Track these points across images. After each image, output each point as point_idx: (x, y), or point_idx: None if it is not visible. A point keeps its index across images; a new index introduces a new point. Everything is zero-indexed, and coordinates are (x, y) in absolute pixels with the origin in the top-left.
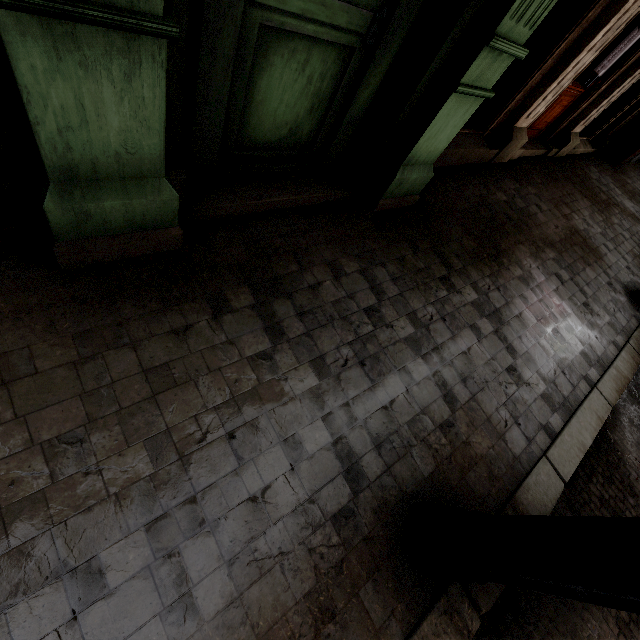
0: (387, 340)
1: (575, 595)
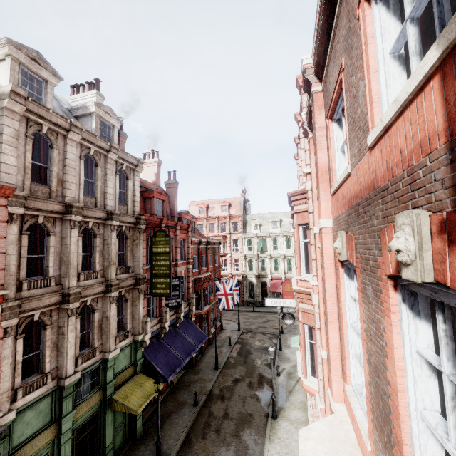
0: (146, 455)
1: (159, 455)
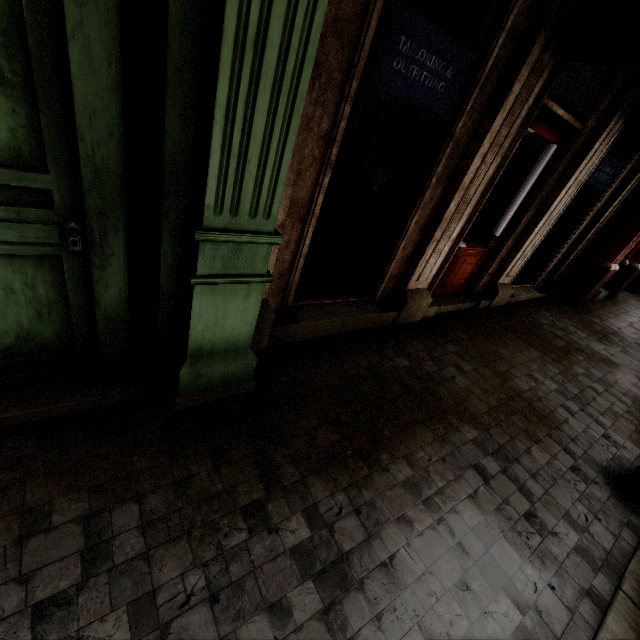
0: None
1: None
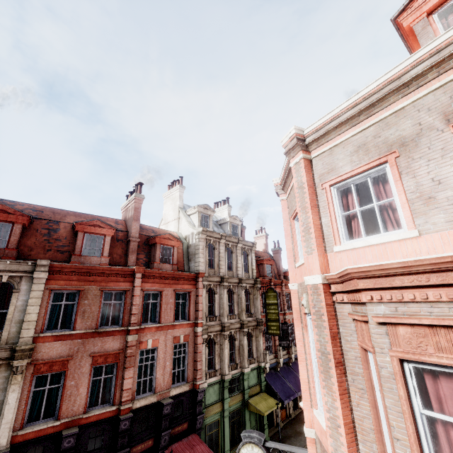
0: None
1: None
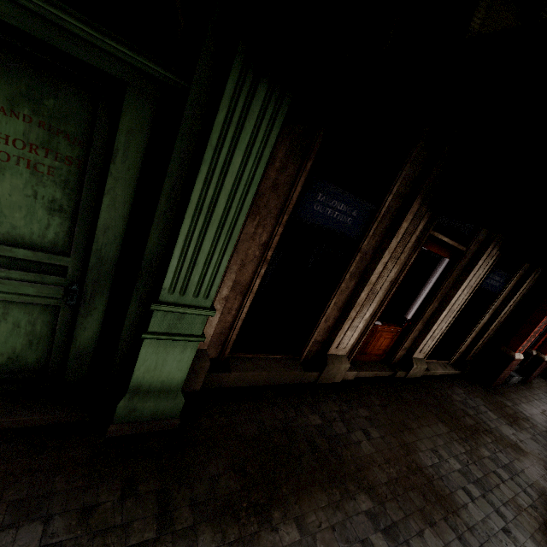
0: None
1: None
